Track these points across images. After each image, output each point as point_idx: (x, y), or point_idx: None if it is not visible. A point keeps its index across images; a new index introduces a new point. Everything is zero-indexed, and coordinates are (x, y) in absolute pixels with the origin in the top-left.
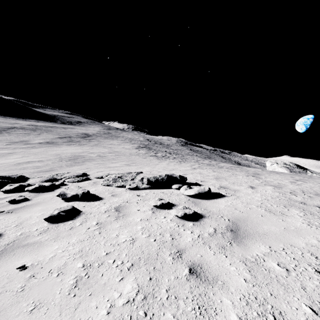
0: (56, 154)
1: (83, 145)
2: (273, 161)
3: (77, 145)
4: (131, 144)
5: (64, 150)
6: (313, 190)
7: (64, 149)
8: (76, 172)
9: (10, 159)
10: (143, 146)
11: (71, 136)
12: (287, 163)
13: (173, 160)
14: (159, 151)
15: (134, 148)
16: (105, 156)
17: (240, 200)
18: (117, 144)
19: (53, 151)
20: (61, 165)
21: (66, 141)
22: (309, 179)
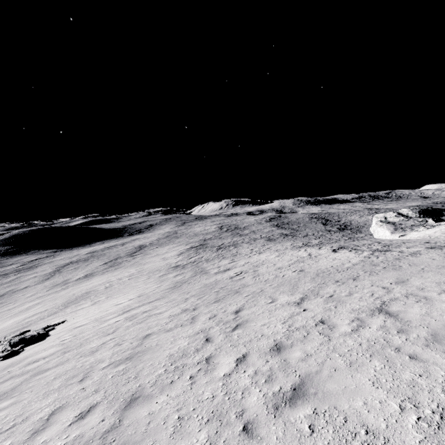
0: (72, 295)
1: (118, 269)
2: (380, 216)
3: (110, 272)
4: (185, 245)
5: (89, 284)
6: (82, 337)
7: (89, 283)
8: (18, 332)
9: (29, 312)
10: (196, 245)
11: (119, 257)
12: (403, 213)
13: (178, 272)
14: (209, 248)
15: (178, 253)
16: (111, 286)
17: (9, 360)
18: (163, 253)
19: (76, 289)
20: (47, 315)
21: (106, 268)
22: (169, 305)
